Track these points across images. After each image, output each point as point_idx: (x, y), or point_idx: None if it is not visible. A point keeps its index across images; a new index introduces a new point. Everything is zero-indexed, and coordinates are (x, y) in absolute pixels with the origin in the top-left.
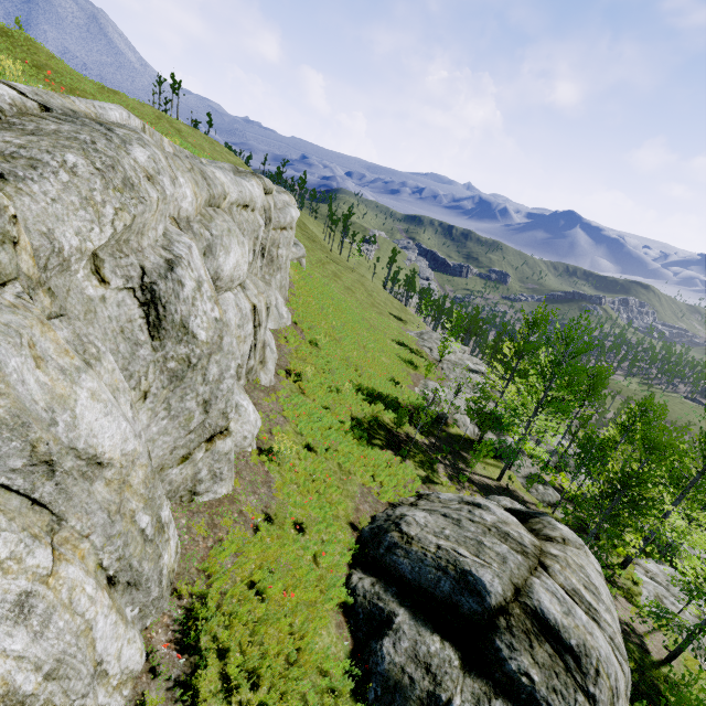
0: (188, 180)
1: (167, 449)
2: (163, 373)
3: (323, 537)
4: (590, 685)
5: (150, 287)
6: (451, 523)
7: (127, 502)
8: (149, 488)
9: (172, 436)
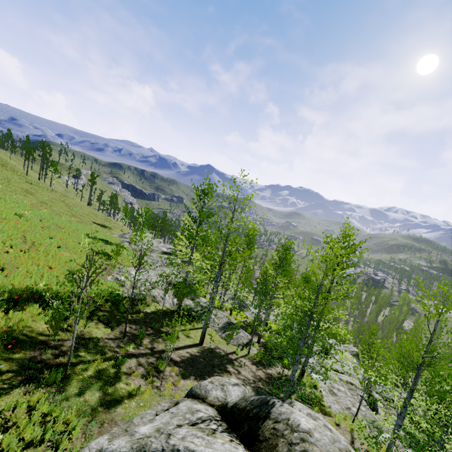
0: None
1: None
2: None
3: None
4: None
5: None
6: None
7: None
8: None
9: None
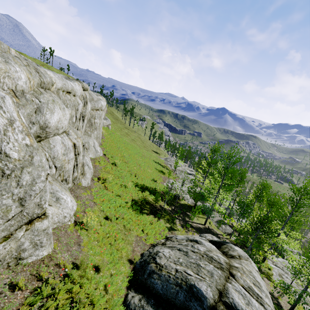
0: (23, 70)
1: None
2: None
3: (112, 272)
4: None
5: None
6: (183, 254)
7: None
8: None
9: None
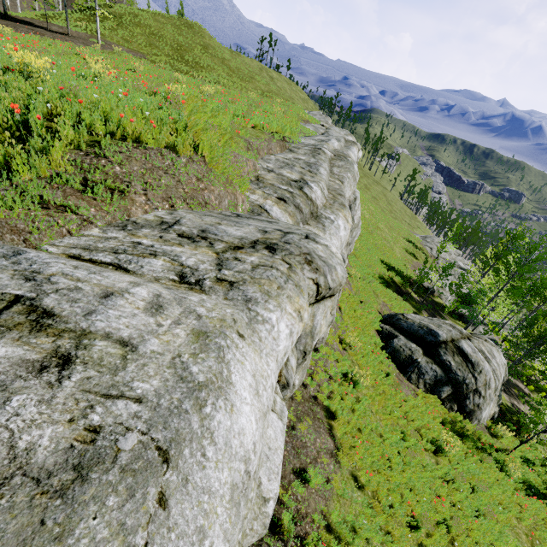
0: None
1: None
2: None
3: (369, 310)
4: (476, 374)
5: (350, 206)
6: (428, 319)
7: None
8: None
9: None
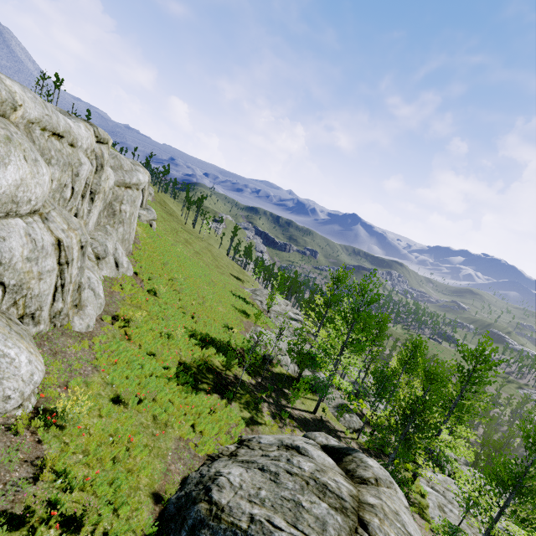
0: None
1: None
2: None
3: (106, 527)
4: None
5: None
6: (268, 479)
7: None
8: None
9: None
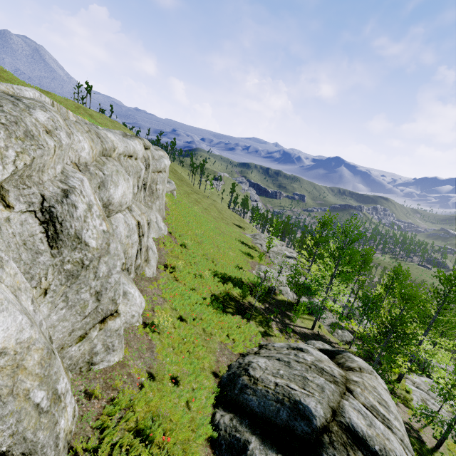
0: (85, 138)
1: (66, 332)
2: (61, 273)
3: (193, 386)
4: None
5: (49, 209)
6: (284, 365)
7: (21, 383)
8: (45, 367)
9: (70, 321)
